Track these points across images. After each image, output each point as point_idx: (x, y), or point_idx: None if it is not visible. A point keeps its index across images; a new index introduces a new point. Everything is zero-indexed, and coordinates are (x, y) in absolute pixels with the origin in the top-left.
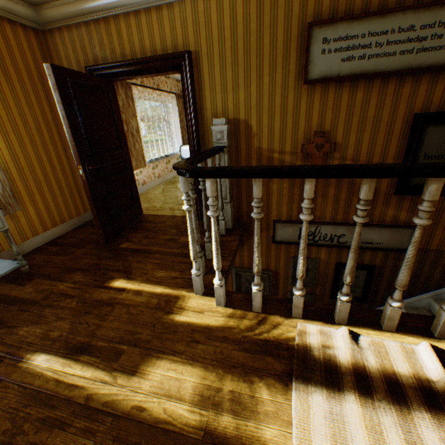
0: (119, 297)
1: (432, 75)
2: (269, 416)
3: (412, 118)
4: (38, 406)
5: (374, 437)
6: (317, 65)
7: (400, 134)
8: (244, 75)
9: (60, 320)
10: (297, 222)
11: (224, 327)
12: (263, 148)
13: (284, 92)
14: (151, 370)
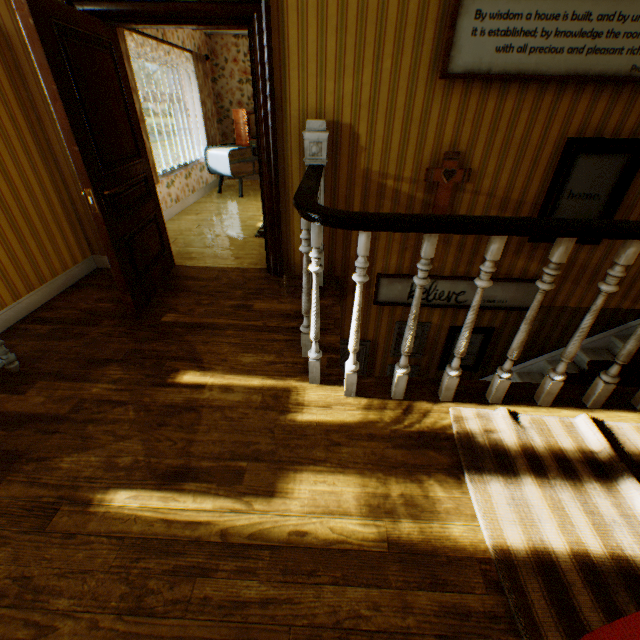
0: (202, 398)
1: (596, 87)
2: (451, 513)
3: (565, 144)
4: (155, 557)
5: (558, 513)
6: (463, 51)
7: (548, 164)
8: (354, 51)
9: (121, 440)
10: (409, 276)
11: (365, 422)
12: (373, 171)
13: (410, 88)
14: (294, 487)
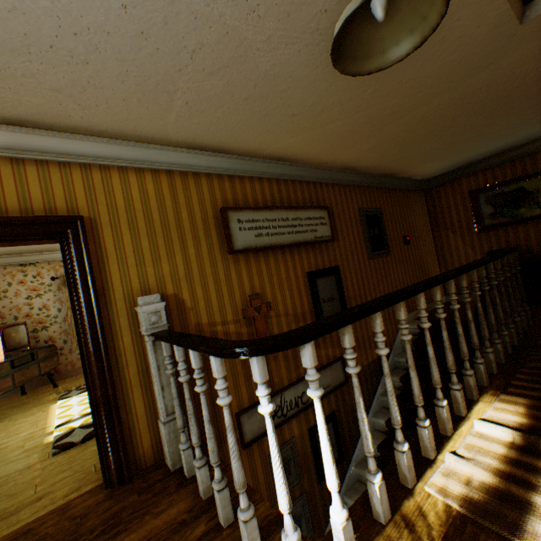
0: None
1: (305, 247)
2: None
3: (307, 275)
4: None
5: None
6: (239, 238)
7: (305, 287)
8: (166, 245)
9: None
10: None
11: None
12: (203, 323)
13: (213, 262)
14: None
